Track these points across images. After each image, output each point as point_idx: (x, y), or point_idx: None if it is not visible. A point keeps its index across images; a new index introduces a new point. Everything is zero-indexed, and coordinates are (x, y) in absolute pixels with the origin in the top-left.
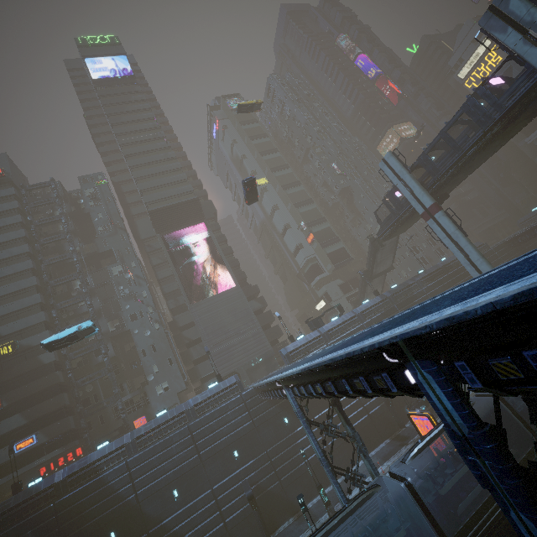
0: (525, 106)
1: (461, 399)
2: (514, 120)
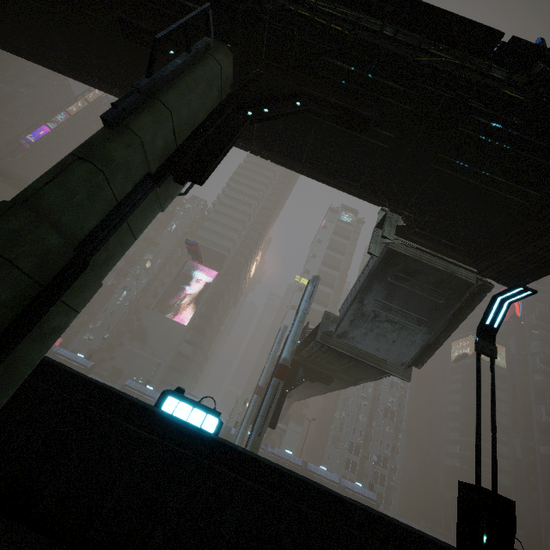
0: None
1: None
2: None
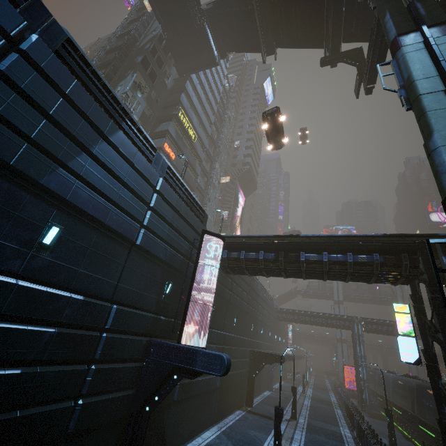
0: (385, 301)
1: None
2: (380, 301)
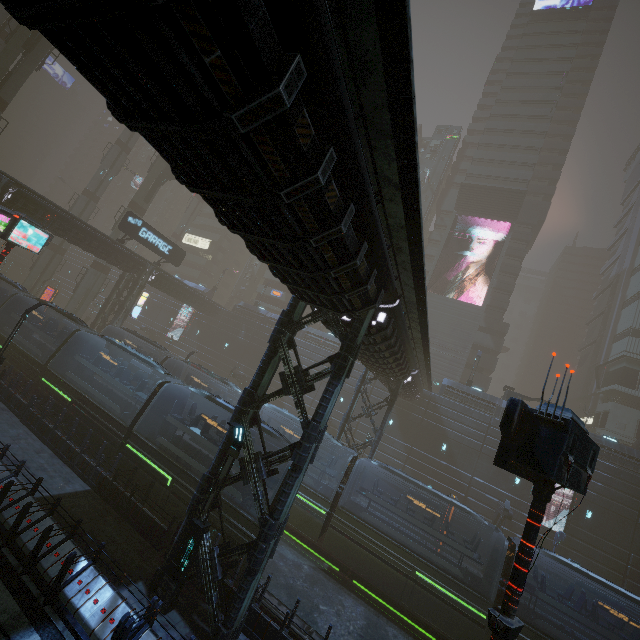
0: None
1: (293, 296)
2: None
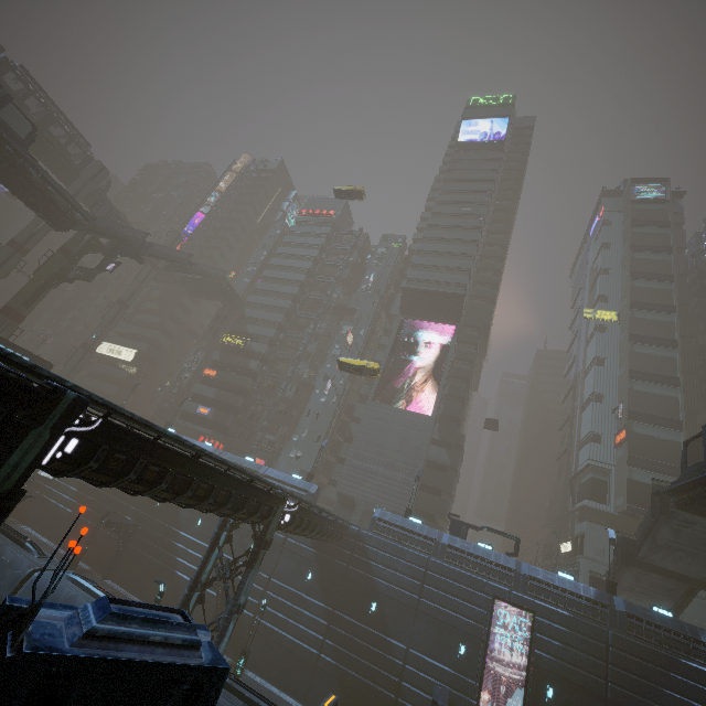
0: None
1: None
2: None
